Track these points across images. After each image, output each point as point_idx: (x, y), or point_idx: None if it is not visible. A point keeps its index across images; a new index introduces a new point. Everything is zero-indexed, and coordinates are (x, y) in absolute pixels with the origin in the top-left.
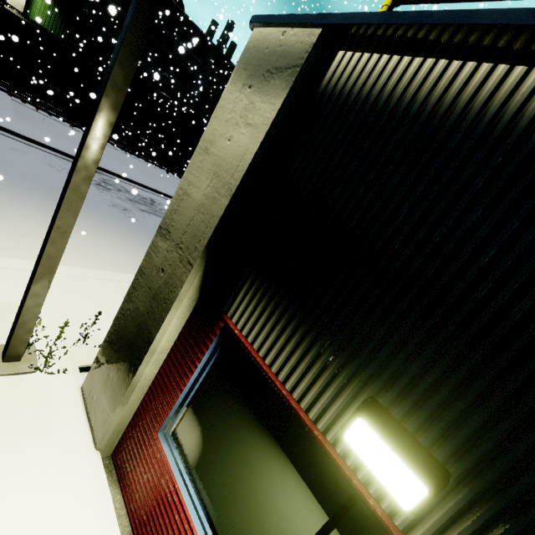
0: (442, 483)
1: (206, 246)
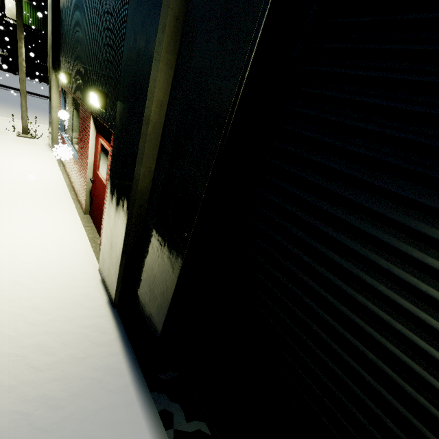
0: (68, 74)
1: (52, 65)
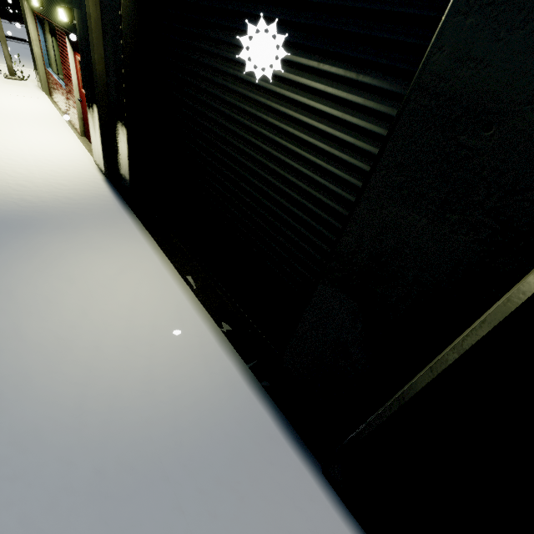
0: None
1: None
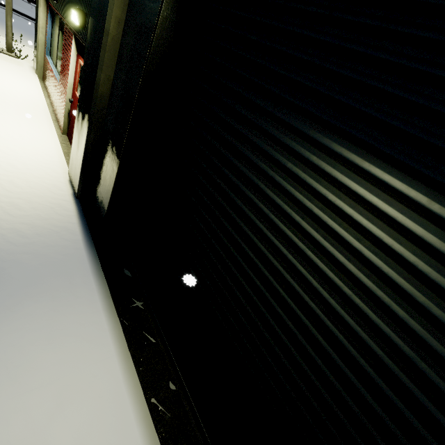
0: None
1: None
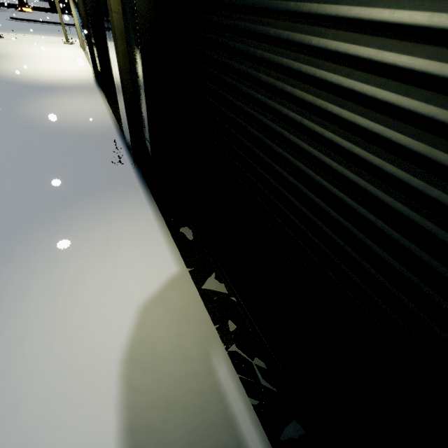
0: None
1: None
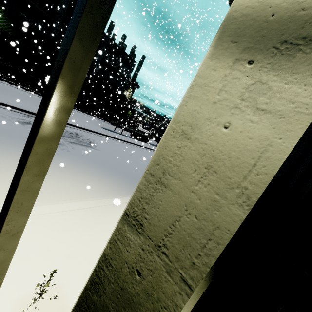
0: None
1: (213, 266)
